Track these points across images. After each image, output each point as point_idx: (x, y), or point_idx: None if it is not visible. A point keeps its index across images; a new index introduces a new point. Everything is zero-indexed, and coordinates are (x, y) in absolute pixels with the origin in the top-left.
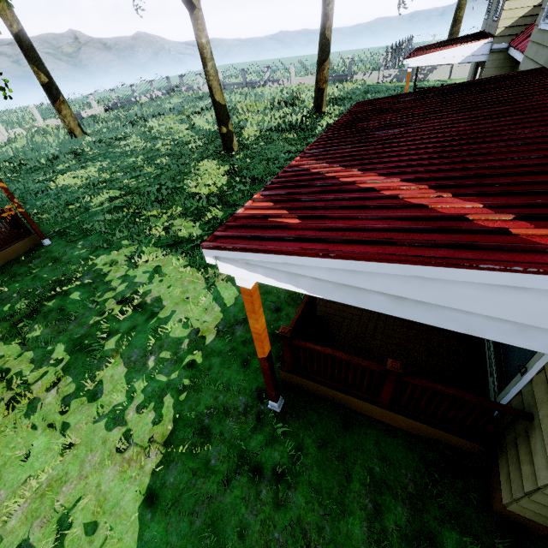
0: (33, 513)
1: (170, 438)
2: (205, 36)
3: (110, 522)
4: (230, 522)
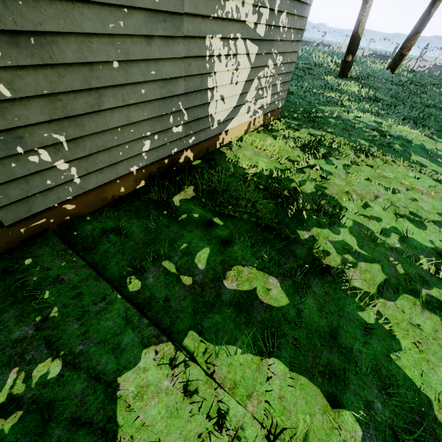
0: None
1: None
2: None
3: None
4: None
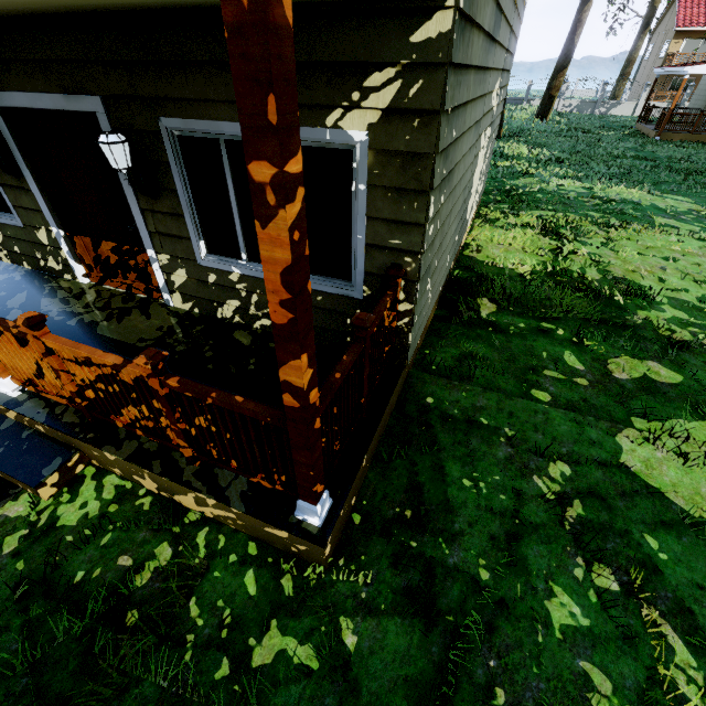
0: None
1: None
2: None
3: None
4: None
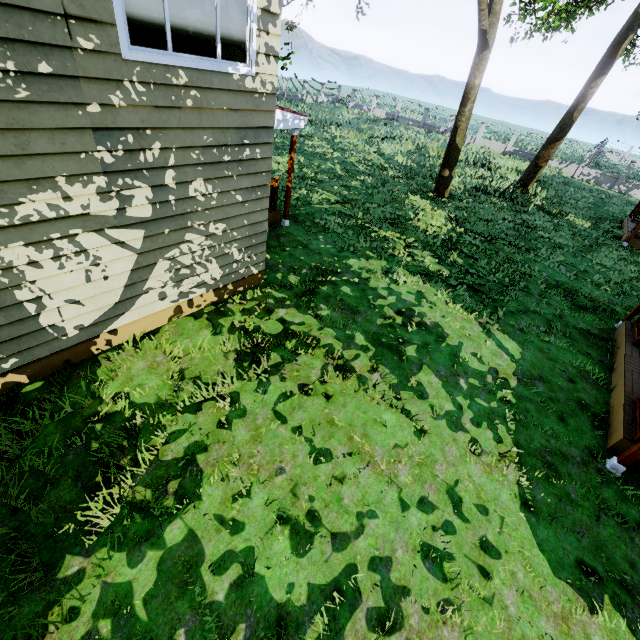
0: (418, 477)
1: (520, 460)
2: (480, 78)
3: (499, 511)
4: (616, 552)
